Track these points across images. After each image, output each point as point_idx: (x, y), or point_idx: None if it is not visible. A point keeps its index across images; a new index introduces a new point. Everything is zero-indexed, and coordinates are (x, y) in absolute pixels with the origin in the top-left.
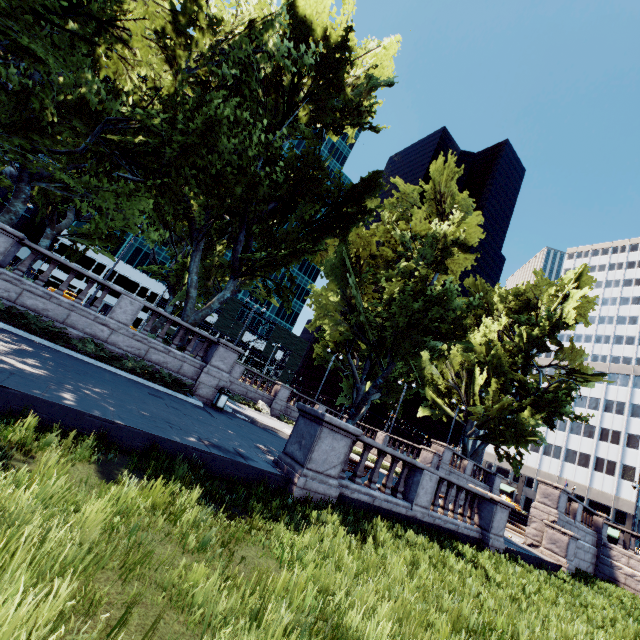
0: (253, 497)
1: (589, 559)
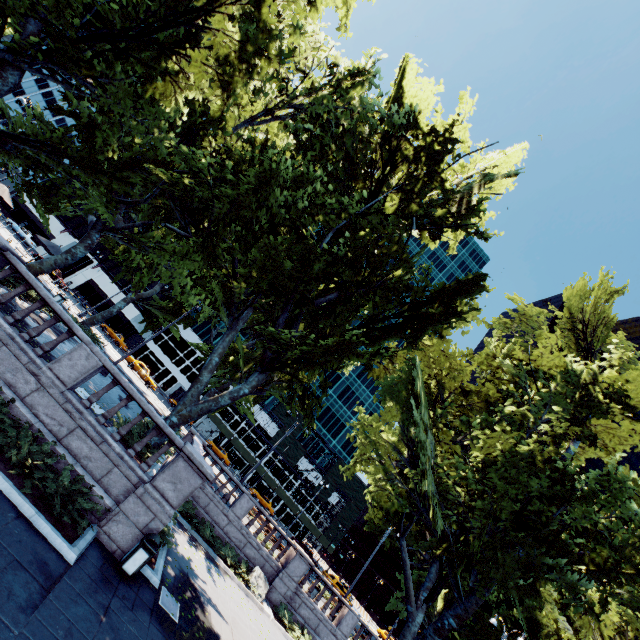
0: None
1: None
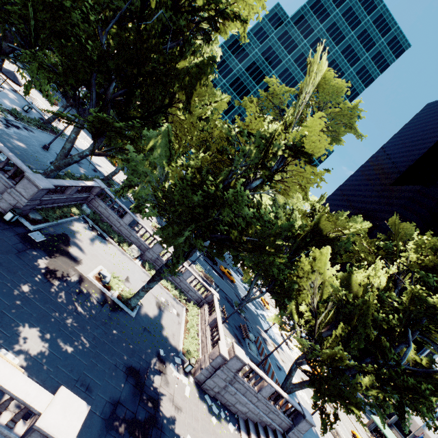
0: None
1: None
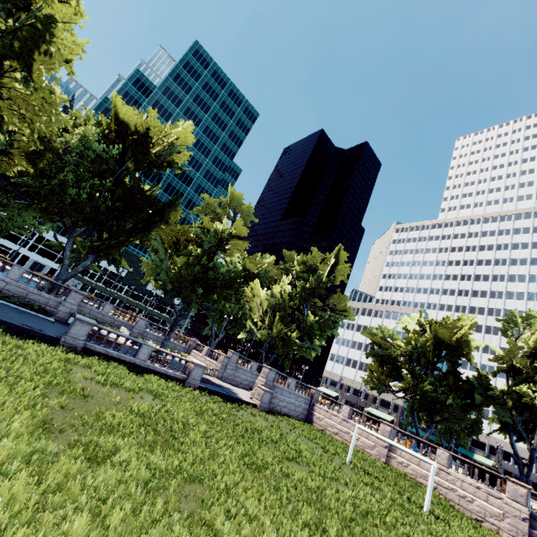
0: (32, 338)
1: (300, 411)
